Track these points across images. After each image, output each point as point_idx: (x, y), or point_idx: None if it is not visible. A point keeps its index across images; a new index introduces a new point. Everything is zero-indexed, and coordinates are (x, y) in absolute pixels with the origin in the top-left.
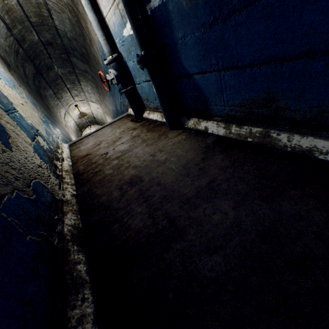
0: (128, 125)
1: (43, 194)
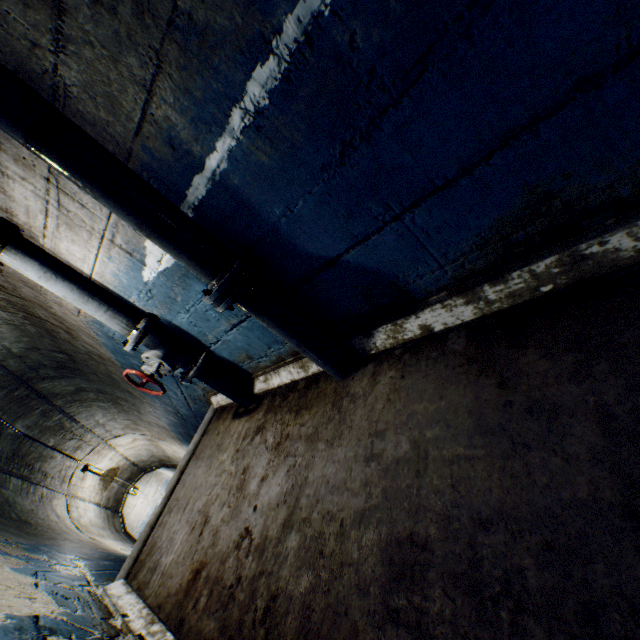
0: (237, 431)
1: None
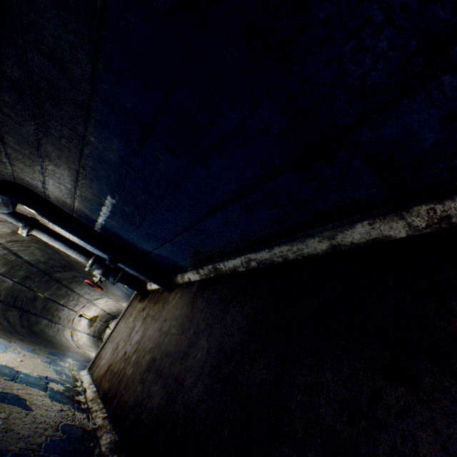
0: (138, 307)
1: (73, 431)
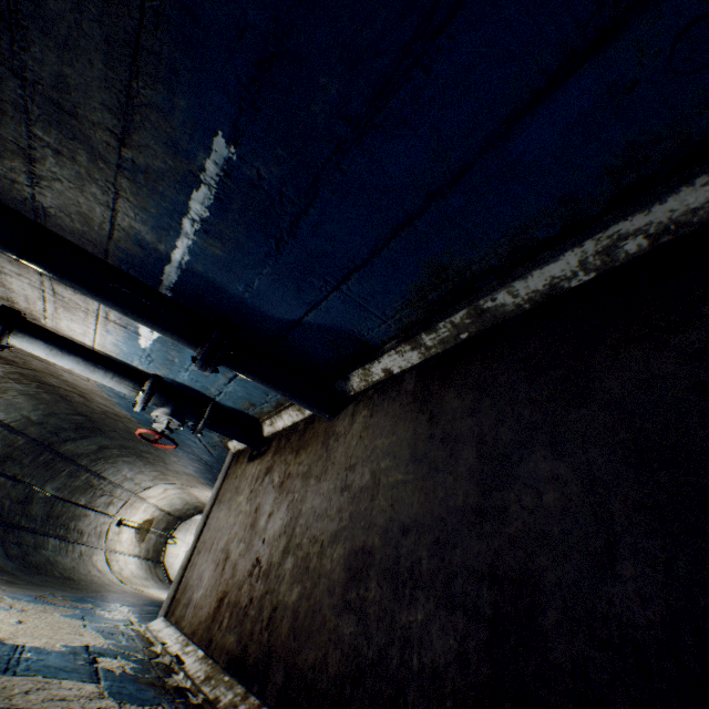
0: (251, 474)
1: None
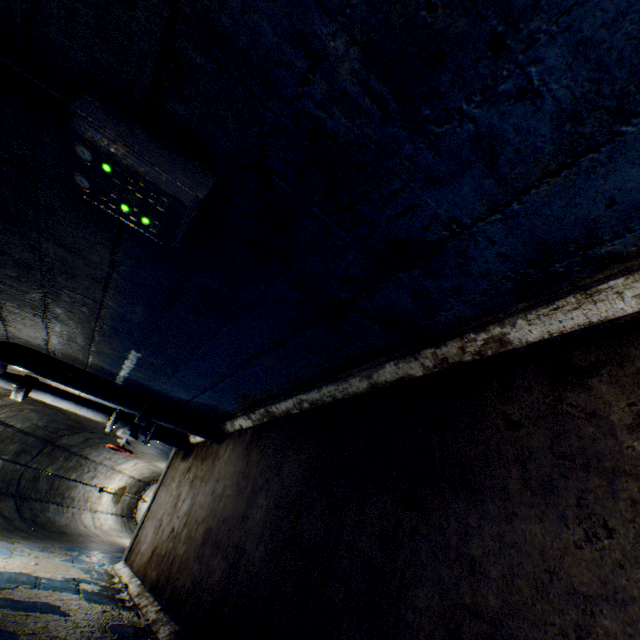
0: (182, 468)
1: (124, 629)
